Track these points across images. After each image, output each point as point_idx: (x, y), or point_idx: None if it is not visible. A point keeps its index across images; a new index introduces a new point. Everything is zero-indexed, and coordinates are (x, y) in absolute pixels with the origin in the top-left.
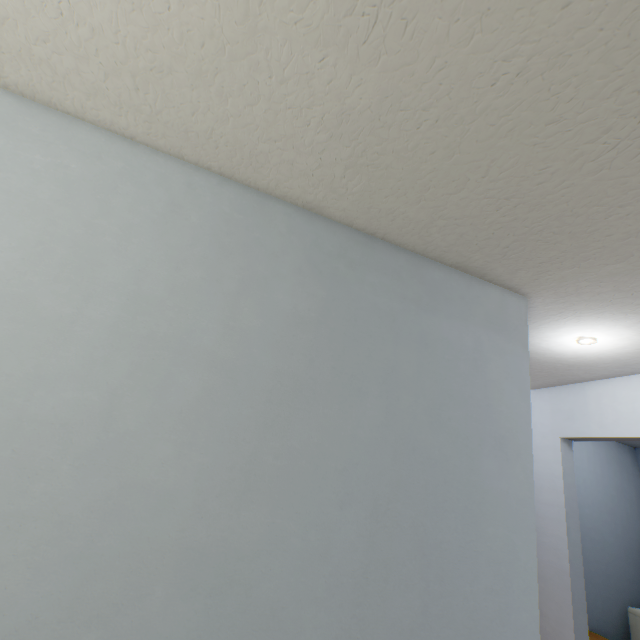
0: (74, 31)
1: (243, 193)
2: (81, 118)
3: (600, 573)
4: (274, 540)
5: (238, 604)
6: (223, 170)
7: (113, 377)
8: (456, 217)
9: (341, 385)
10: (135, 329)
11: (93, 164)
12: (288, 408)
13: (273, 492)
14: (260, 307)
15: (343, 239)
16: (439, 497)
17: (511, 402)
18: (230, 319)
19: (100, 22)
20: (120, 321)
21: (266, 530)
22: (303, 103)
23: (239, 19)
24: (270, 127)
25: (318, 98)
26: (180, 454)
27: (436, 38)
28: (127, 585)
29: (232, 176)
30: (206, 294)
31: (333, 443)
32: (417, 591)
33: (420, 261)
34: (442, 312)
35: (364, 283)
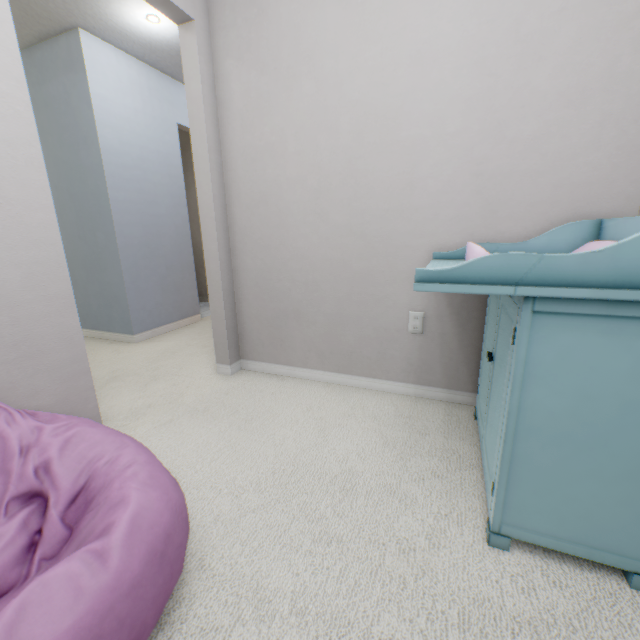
0: None
1: None
2: None
3: None
4: None
5: None
6: None
7: None
8: None
9: None
10: None
11: None
12: None
13: None
14: None
15: None
16: (72, 177)
17: (86, 115)
18: None
19: None
20: None
21: None
22: None
23: None
24: None
25: None
26: None
27: None
28: None
29: None
30: None
31: None
32: (75, 211)
33: (31, 52)
34: (48, 80)
35: None
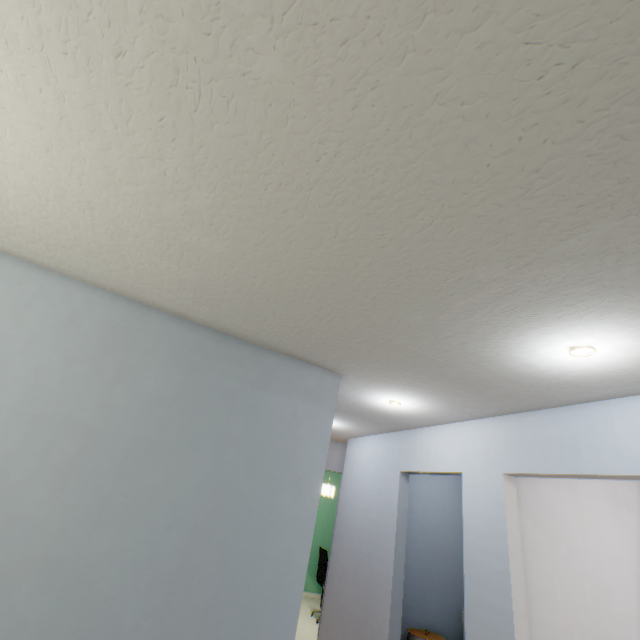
0: (6, 224)
1: (130, 305)
2: (9, 254)
3: (449, 583)
4: (115, 552)
5: (82, 595)
6: (115, 291)
7: (10, 444)
8: (272, 331)
9: (183, 444)
10: (31, 410)
11: (14, 288)
12: (140, 462)
13: (119, 520)
14: (130, 390)
15: (204, 337)
16: (244, 520)
17: (313, 452)
18: (105, 400)
19: (24, 224)
20: (21, 404)
21: (110, 546)
22: (157, 273)
23: (109, 239)
24: (140, 278)
25: (165, 273)
26: (53, 496)
27: (217, 265)
28: (3, 585)
29: (122, 294)
30: (89, 382)
31: (170, 485)
32: (215, 584)
33: (262, 351)
34: (272, 389)
35: (214, 369)
